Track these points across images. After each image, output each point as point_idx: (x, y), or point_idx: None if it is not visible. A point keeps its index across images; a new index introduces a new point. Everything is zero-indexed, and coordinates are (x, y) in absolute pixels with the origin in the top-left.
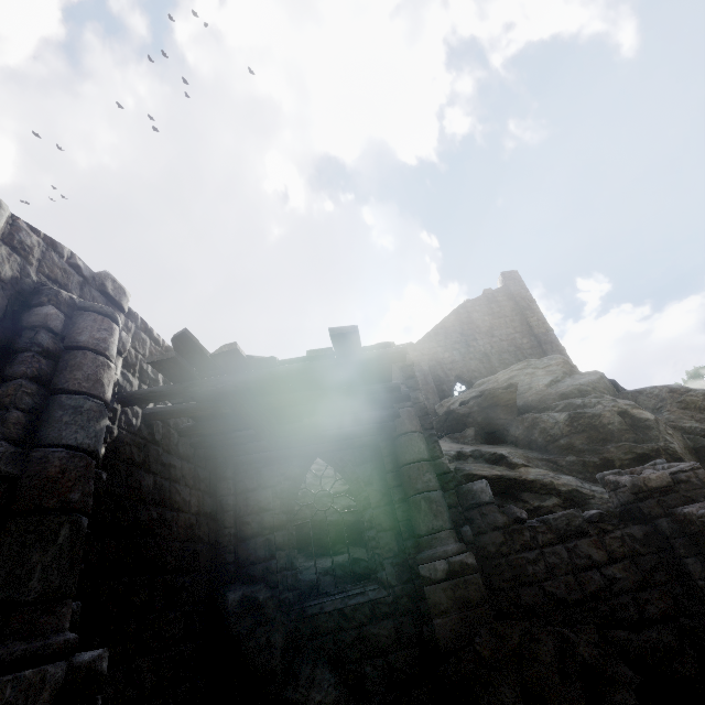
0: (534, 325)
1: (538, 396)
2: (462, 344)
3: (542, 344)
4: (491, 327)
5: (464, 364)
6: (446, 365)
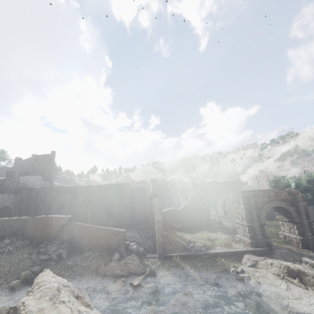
0: (51, 165)
1: (30, 183)
2: (32, 164)
3: (50, 169)
4: (41, 162)
5: (30, 169)
6: (25, 168)
